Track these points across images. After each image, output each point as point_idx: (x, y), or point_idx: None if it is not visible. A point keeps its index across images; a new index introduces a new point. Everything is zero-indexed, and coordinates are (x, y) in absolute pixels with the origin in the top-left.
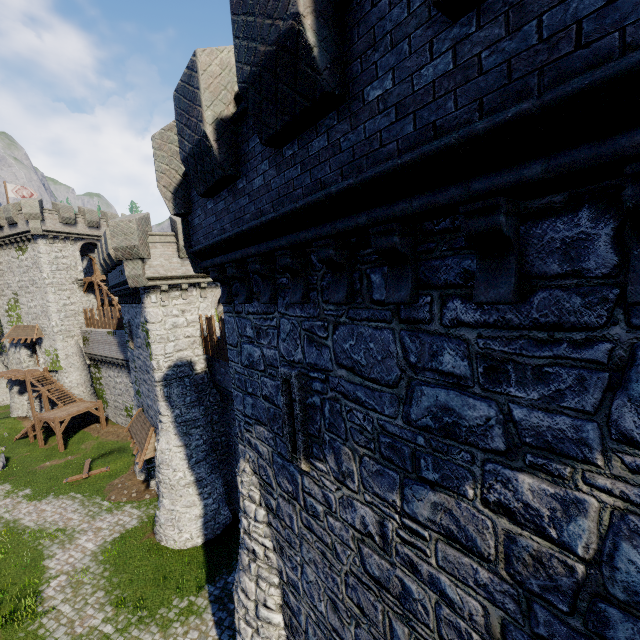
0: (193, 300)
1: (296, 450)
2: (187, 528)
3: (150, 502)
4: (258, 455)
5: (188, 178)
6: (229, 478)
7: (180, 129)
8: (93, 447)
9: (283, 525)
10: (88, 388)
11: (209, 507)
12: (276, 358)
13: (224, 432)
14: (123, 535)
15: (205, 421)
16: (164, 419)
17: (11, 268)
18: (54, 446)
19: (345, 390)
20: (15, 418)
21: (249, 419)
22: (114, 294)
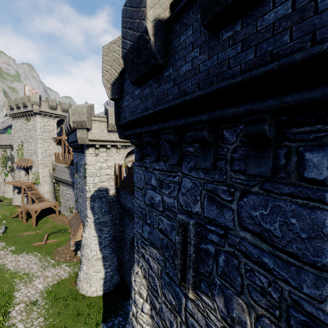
0: (112, 154)
1: (184, 278)
2: (94, 284)
3: (76, 264)
4: (149, 267)
5: (122, 75)
6: (121, 257)
7: (124, 33)
8: (50, 227)
9: (163, 324)
10: (52, 194)
11: (108, 273)
12: (174, 205)
13: (121, 230)
14: (59, 282)
15: (111, 223)
16: (89, 220)
17: (22, 128)
18: (31, 224)
19: (247, 251)
20: (14, 206)
21: (145, 240)
22: (70, 147)
